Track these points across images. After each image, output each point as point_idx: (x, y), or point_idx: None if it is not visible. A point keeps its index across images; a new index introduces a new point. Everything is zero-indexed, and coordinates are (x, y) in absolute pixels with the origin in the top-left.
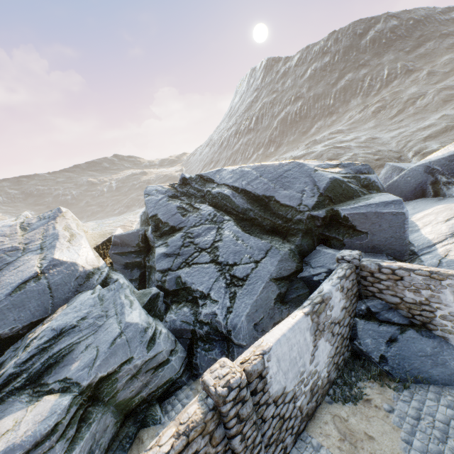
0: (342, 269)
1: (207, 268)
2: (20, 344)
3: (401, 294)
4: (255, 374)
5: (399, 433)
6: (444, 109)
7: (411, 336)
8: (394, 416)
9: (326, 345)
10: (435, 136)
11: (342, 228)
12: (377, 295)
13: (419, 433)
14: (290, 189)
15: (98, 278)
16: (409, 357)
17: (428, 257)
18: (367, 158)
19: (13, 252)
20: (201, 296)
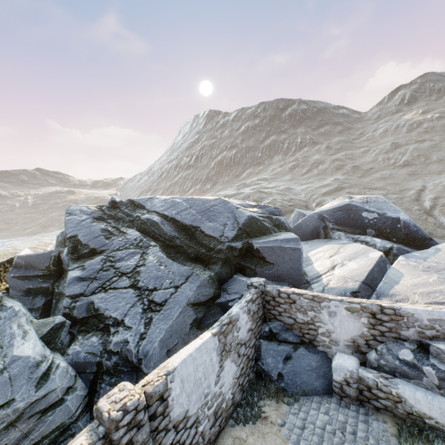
0: (251, 293)
1: (125, 293)
2: None
3: (295, 316)
4: (155, 396)
5: (287, 444)
6: (336, 174)
7: (302, 353)
8: (285, 428)
9: (232, 365)
10: (330, 193)
11: (255, 258)
12: (277, 317)
13: (303, 441)
14: (215, 221)
15: None
16: (300, 372)
17: (316, 285)
18: (283, 203)
19: None
20: (114, 323)
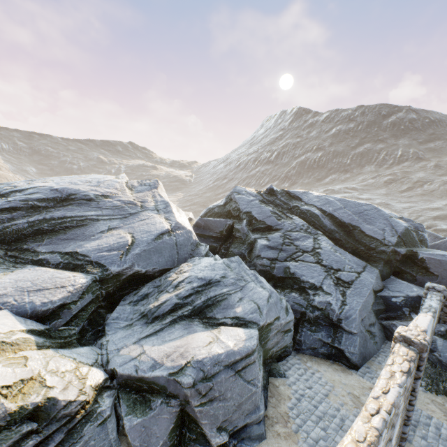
0: (436, 295)
1: (314, 267)
2: (160, 283)
3: None
4: None
5: None
6: None
7: None
8: None
9: None
10: (443, 218)
11: (416, 266)
12: None
13: None
14: (372, 225)
15: (204, 249)
16: None
17: None
18: None
19: (132, 205)
20: (310, 287)
